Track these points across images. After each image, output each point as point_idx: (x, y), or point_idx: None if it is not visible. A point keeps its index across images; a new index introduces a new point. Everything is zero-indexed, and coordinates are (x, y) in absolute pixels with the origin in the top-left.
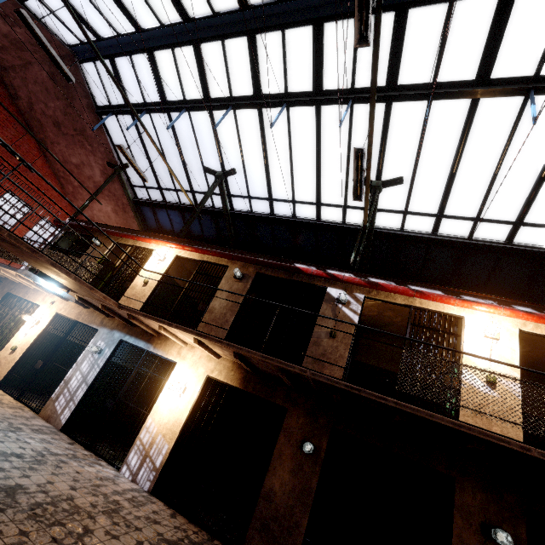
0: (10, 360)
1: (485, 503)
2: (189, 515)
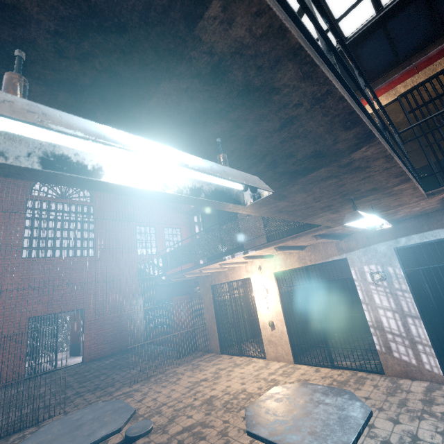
0: (279, 335)
1: None
2: None
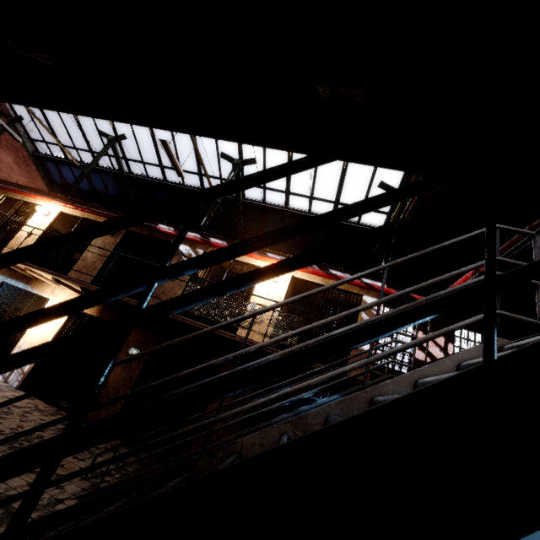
0: None
1: None
2: (47, 400)
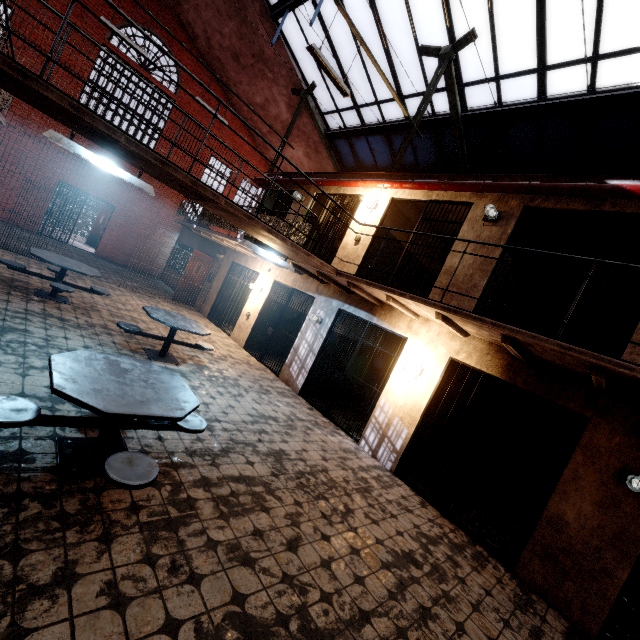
0: (247, 326)
1: None
2: (440, 508)
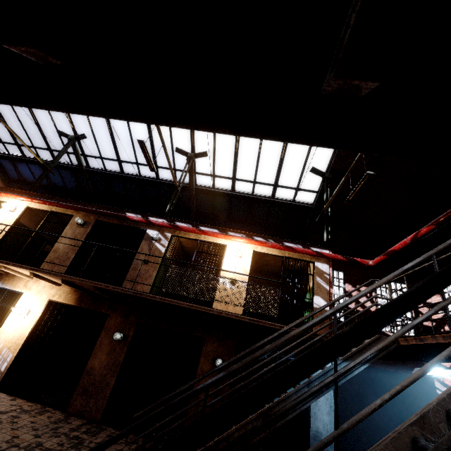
0: None
1: (218, 348)
2: (29, 398)
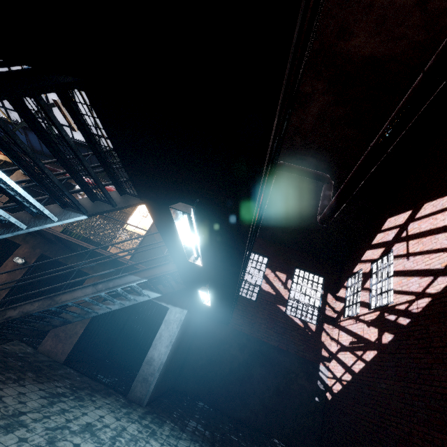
0: None
1: None
2: None
